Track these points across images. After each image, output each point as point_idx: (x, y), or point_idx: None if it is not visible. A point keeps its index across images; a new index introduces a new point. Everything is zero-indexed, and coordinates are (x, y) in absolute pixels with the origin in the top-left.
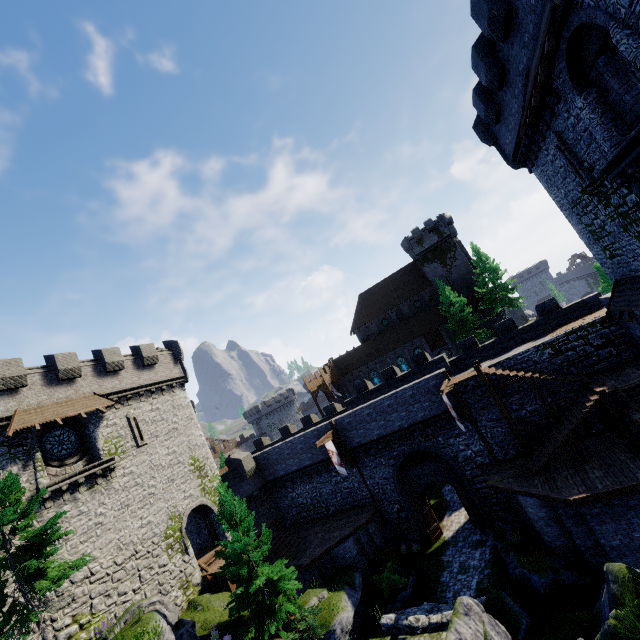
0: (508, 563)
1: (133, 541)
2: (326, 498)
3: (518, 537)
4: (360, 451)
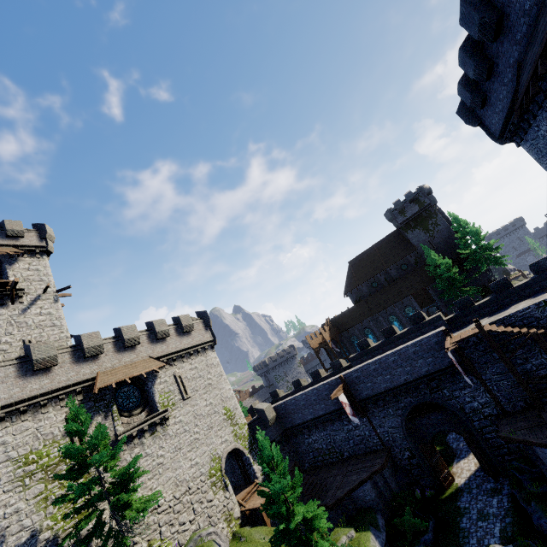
0: (531, 513)
1: (186, 479)
2: (340, 444)
3: (538, 487)
4: (368, 402)
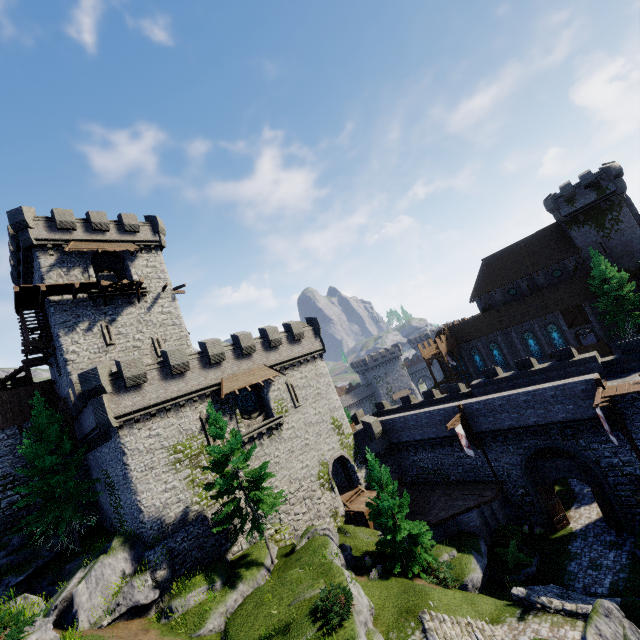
0: None
1: (298, 478)
2: (447, 468)
3: None
4: (487, 435)
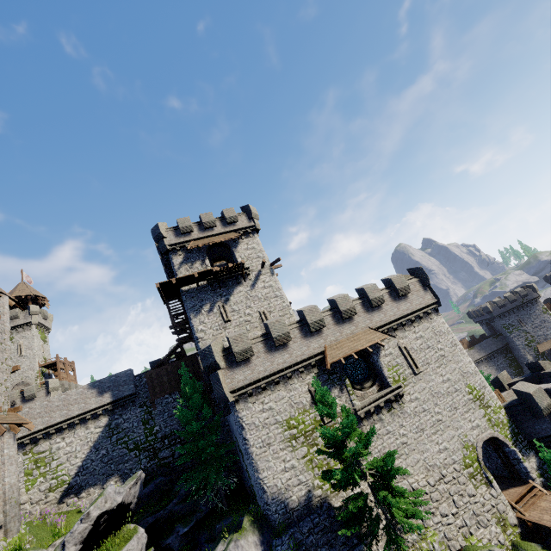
0: None
1: (436, 464)
2: None
3: None
4: None
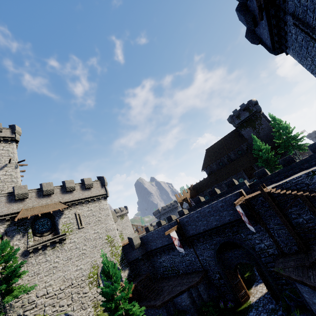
0: None
1: (71, 278)
2: (177, 264)
3: (299, 314)
4: (194, 238)
